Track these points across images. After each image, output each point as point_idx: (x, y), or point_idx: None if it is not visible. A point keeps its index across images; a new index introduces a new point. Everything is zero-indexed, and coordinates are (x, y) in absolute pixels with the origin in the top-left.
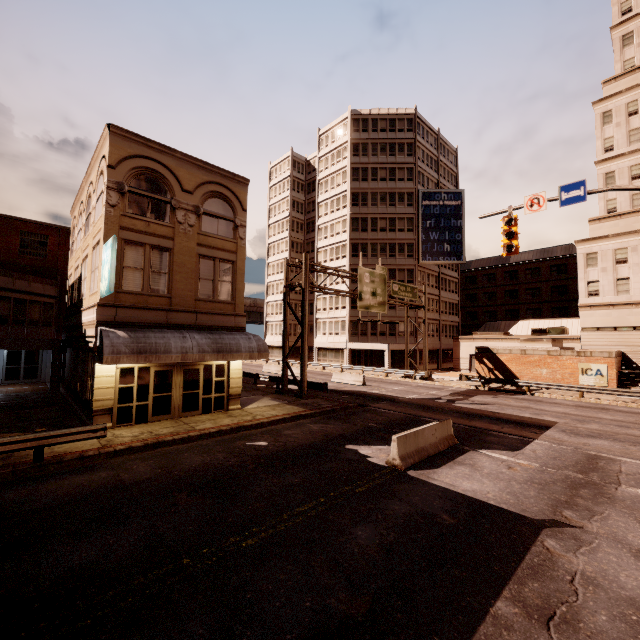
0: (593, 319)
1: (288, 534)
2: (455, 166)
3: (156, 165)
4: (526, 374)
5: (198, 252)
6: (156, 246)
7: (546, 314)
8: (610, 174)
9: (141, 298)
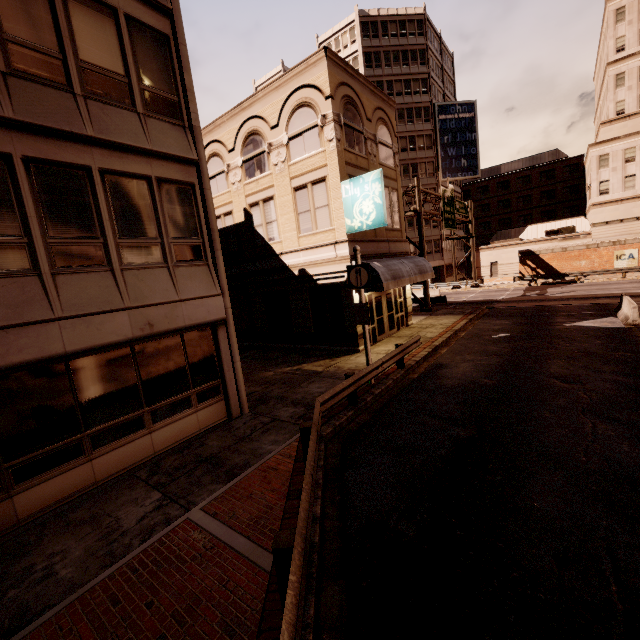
0: (603, 215)
1: None
2: (452, 74)
3: (351, 92)
4: (567, 268)
5: None
6: None
7: (536, 219)
8: (620, 75)
9: (363, 232)
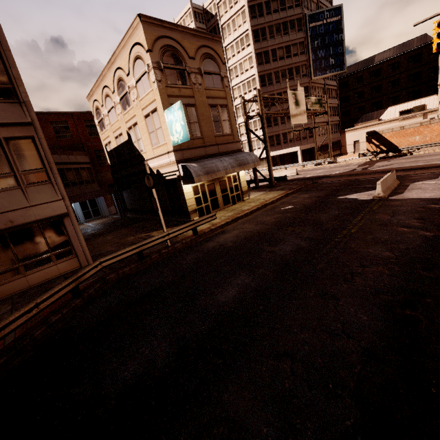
0: None
1: (366, 225)
2: None
3: (171, 41)
4: (404, 143)
5: (208, 103)
6: (187, 104)
7: (403, 99)
8: None
9: (190, 142)
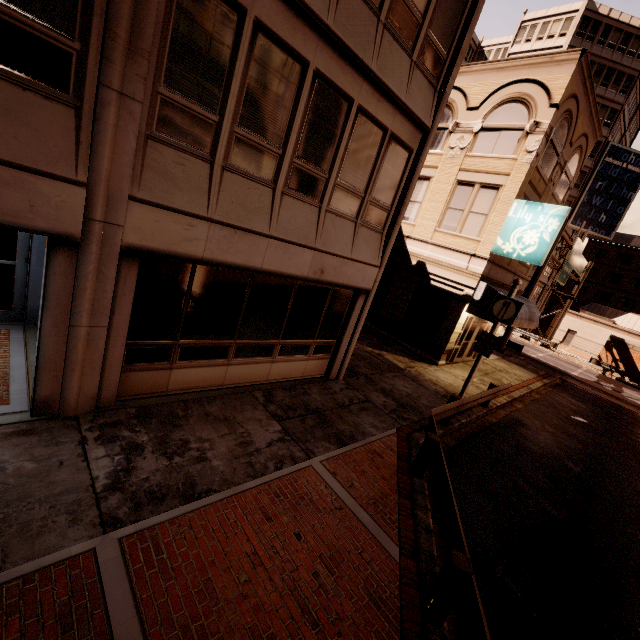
0: None
1: None
2: None
3: (575, 108)
4: None
5: None
6: None
7: (638, 308)
8: None
9: (502, 256)
